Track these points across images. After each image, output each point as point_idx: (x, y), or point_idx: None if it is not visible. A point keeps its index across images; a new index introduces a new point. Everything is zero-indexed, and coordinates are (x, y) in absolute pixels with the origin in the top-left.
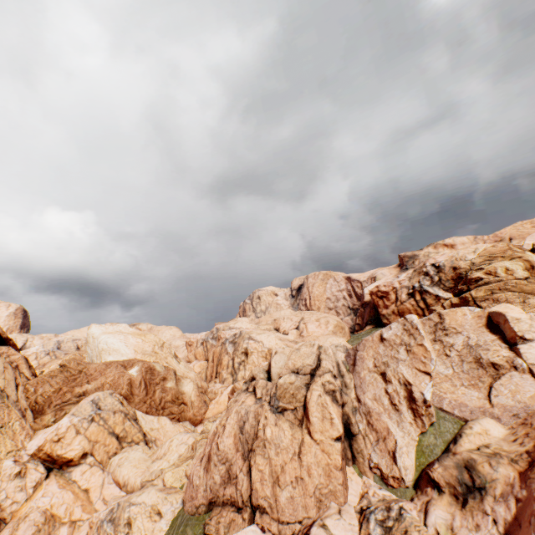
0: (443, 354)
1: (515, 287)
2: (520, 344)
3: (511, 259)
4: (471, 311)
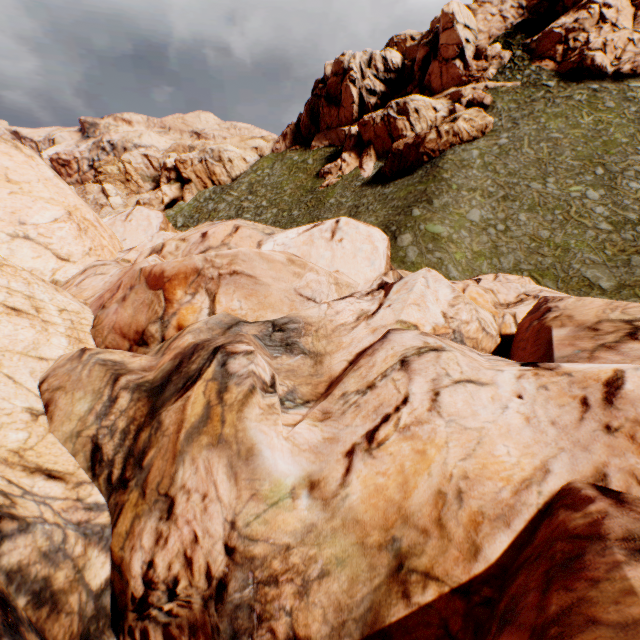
0: (87, 202)
1: (114, 177)
2: (110, 198)
3: (114, 165)
4: (97, 186)
